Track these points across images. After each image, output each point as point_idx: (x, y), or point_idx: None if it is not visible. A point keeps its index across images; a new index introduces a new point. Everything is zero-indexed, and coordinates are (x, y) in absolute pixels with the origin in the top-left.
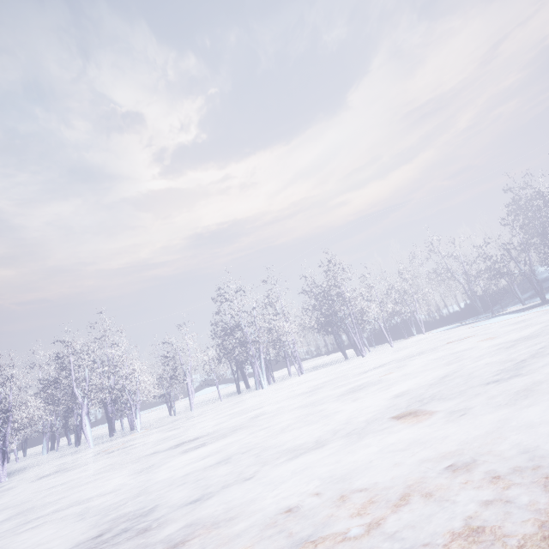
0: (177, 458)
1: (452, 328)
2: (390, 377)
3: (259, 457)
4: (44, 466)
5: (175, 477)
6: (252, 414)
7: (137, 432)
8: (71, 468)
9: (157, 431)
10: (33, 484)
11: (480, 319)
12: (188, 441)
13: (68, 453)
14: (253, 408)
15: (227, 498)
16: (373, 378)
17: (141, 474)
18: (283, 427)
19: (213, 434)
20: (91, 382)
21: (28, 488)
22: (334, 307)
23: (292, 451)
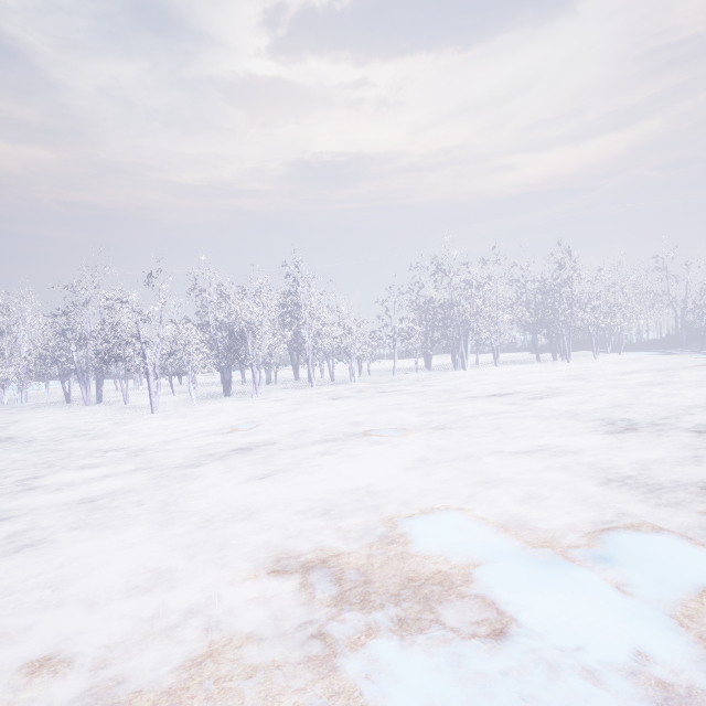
0: (533, 402)
1: (660, 354)
2: (680, 381)
3: (659, 407)
4: (281, 393)
5: (580, 409)
6: (535, 386)
7: (358, 383)
8: (358, 397)
9: (397, 385)
10: (339, 402)
11: (691, 352)
12: (498, 394)
13: (278, 388)
14: (516, 383)
15: (698, 419)
16: (654, 379)
17: (517, 406)
18: (626, 396)
19: (523, 393)
20: (313, 326)
21: (346, 403)
22: (551, 307)
23: (692, 407)
